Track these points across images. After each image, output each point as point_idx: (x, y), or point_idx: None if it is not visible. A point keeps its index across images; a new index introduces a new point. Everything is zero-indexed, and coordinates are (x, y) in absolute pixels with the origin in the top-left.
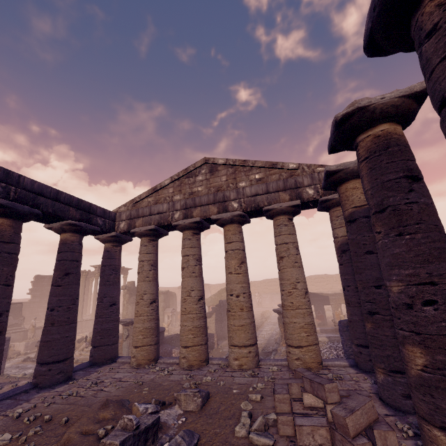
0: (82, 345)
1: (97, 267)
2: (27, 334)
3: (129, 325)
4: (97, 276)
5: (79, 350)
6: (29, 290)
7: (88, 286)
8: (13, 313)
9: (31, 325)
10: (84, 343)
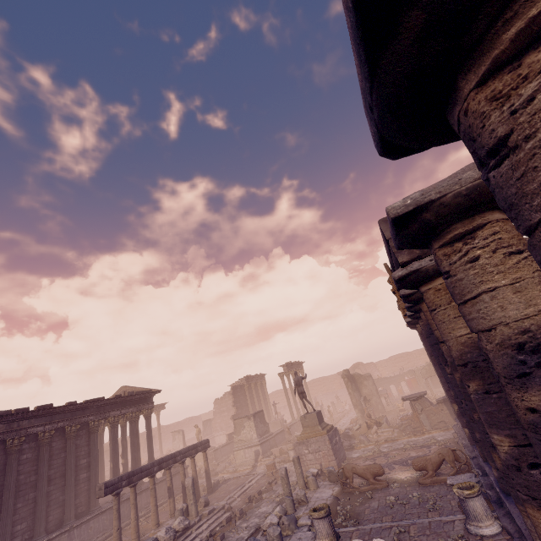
0: (373, 429)
1: (286, 365)
2: (275, 440)
3: (418, 399)
4: (288, 375)
5: (372, 433)
6: (232, 402)
7: (263, 390)
8: (262, 421)
9: (285, 427)
10: (374, 426)
